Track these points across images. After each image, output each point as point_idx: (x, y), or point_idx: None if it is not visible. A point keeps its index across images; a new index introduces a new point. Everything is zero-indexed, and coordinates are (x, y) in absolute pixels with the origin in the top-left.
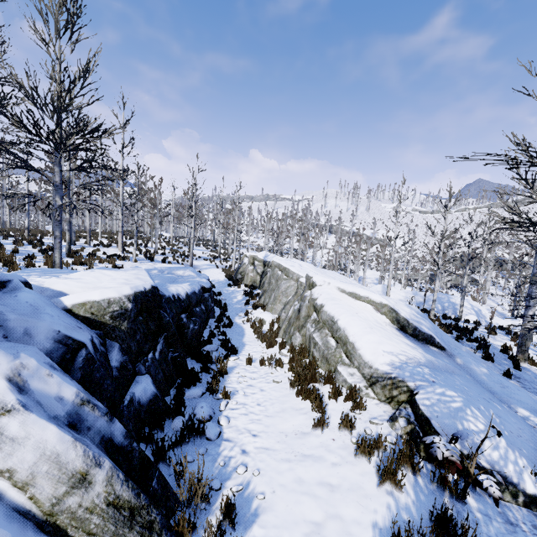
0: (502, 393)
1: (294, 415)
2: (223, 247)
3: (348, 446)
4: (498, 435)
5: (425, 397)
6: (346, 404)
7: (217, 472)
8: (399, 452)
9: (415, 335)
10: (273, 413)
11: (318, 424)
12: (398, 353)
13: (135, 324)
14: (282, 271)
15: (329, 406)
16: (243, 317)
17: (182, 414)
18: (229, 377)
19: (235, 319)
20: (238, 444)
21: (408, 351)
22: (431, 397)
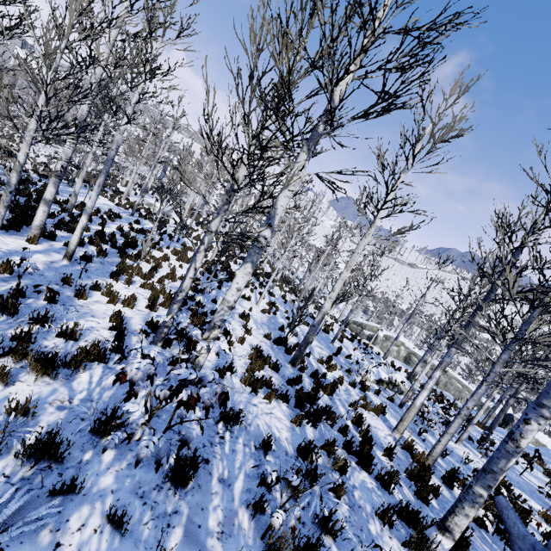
0: None
1: None
2: None
3: None
4: None
5: None
6: None
7: None
8: None
9: None
10: None
11: None
12: None
13: None
14: (463, 386)
15: None
16: None
17: None
18: None
19: None
20: None
21: None
22: None
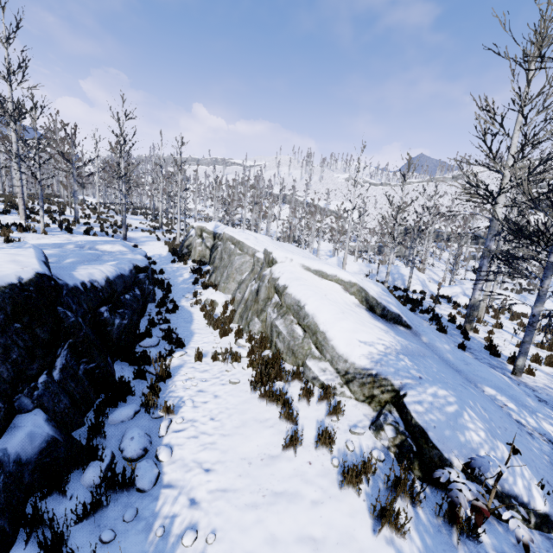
0: (468, 372)
1: (257, 431)
2: (166, 216)
3: (329, 472)
4: (514, 453)
5: (417, 400)
6: (319, 408)
7: (152, 551)
8: (395, 480)
9: (384, 315)
10: (232, 429)
11: (290, 445)
12: (377, 343)
13: (6, 336)
14: (235, 245)
15: (300, 413)
16: (191, 299)
17: (99, 459)
18: (173, 382)
19: (181, 302)
20: (185, 490)
21: (384, 338)
22: (424, 400)
